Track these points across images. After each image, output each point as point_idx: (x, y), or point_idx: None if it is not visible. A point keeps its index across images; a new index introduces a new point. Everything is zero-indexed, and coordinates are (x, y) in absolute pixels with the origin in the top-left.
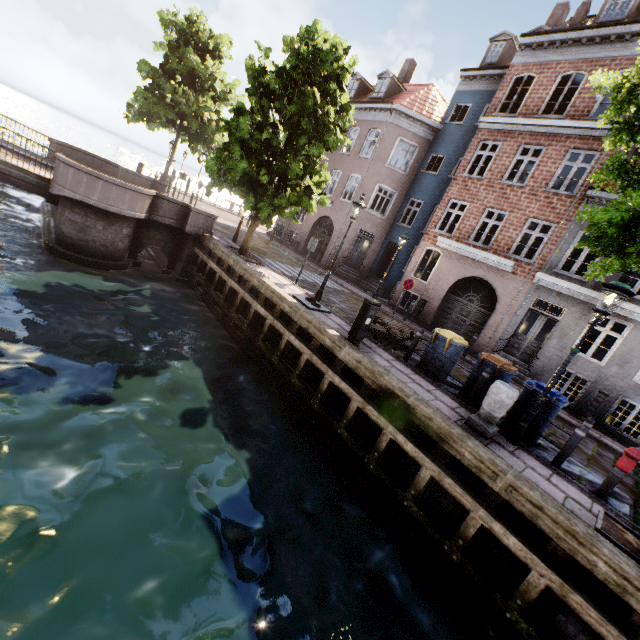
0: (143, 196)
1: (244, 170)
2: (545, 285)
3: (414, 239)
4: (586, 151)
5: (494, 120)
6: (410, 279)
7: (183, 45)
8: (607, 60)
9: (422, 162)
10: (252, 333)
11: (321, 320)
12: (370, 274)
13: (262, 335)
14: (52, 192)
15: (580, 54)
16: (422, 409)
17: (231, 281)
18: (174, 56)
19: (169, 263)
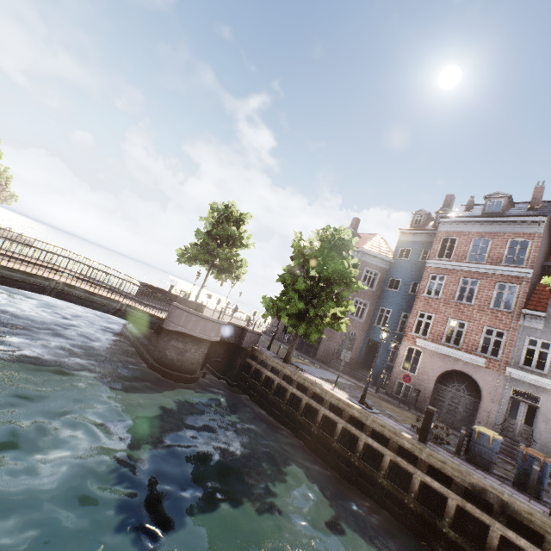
0: (223, 325)
1: (299, 308)
2: (516, 377)
3: (390, 337)
4: (508, 283)
5: (437, 262)
6: (407, 374)
7: (225, 221)
8: (500, 233)
9: (384, 282)
10: (324, 435)
11: (389, 423)
12: (358, 365)
13: (335, 437)
14: (166, 328)
15: (482, 229)
16: (519, 504)
17: (292, 388)
18: (218, 226)
19: (223, 370)
